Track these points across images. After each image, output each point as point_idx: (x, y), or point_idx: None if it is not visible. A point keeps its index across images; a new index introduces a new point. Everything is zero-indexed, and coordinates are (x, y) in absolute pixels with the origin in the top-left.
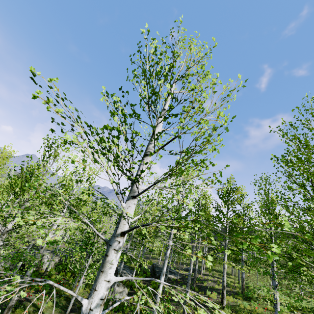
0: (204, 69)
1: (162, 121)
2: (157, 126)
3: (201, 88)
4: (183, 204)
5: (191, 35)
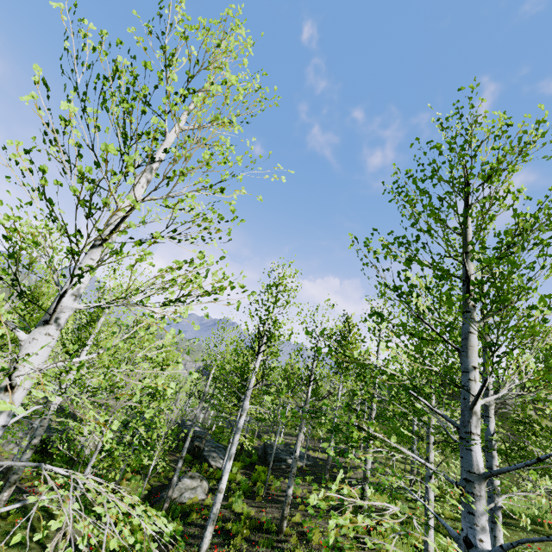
0: (152, 69)
1: (142, 183)
2: (130, 192)
3: (161, 109)
4: (270, 338)
5: (222, 14)
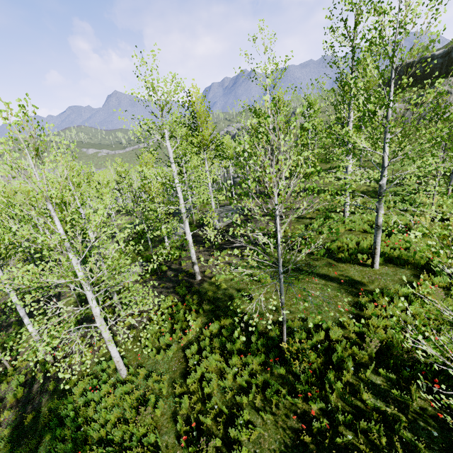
0: None
1: None
2: None
3: None
4: None
5: None
